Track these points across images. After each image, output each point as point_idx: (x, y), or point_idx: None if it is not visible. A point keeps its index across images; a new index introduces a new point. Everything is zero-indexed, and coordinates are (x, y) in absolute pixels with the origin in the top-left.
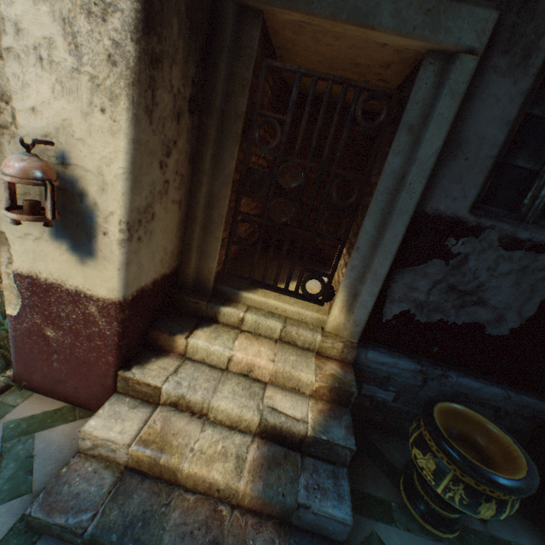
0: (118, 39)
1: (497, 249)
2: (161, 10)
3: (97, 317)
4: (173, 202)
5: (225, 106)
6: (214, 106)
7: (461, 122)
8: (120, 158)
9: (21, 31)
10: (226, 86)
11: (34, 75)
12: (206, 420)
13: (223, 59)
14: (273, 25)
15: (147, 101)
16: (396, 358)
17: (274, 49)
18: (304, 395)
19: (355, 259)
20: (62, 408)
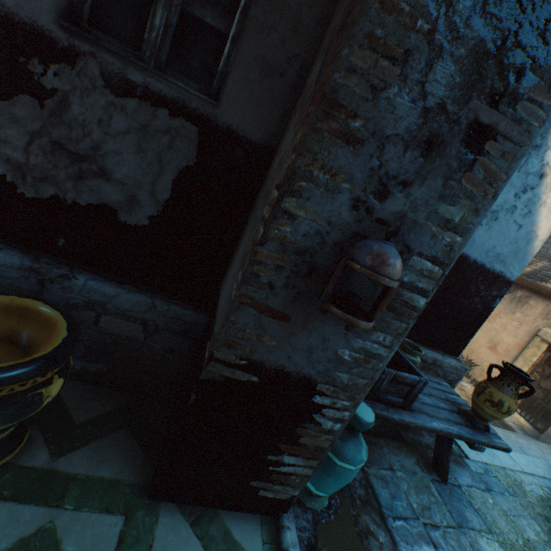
0: None
1: (106, 93)
2: None
3: None
4: None
5: None
6: None
7: None
8: None
9: None
10: None
11: None
12: None
13: None
14: None
15: None
16: None
17: None
18: None
19: None
20: None
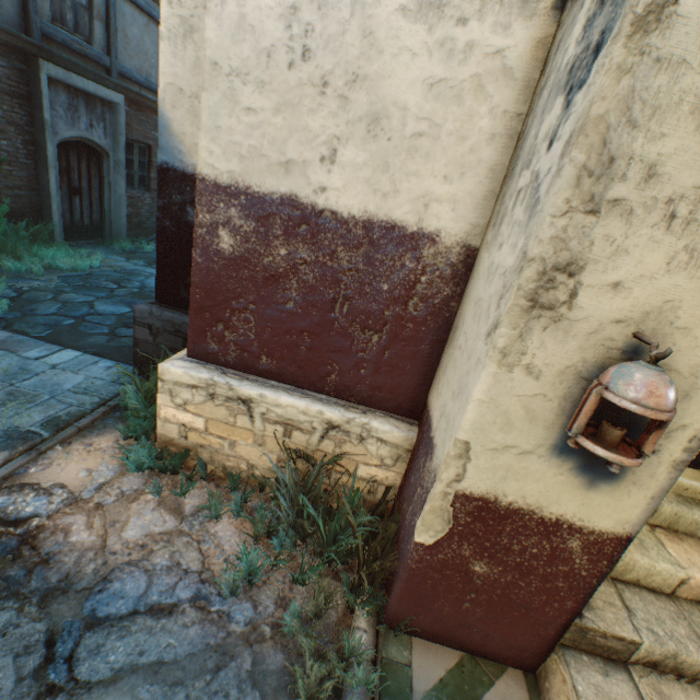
0: None
1: None
2: None
3: (574, 553)
4: None
5: None
6: None
7: None
8: None
9: (654, 177)
10: None
11: (643, 238)
12: (698, 685)
13: None
14: None
15: None
16: None
17: None
18: None
19: None
20: (461, 661)
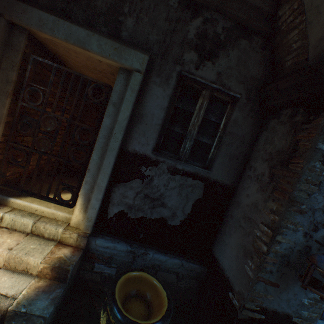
0: None
1: (168, 174)
2: None
3: None
4: None
5: (0, 74)
6: None
7: (142, 105)
8: None
9: None
10: (1, 63)
11: None
12: None
13: None
14: (40, 39)
15: None
16: (116, 243)
17: (55, 55)
18: (31, 275)
19: (88, 176)
20: None
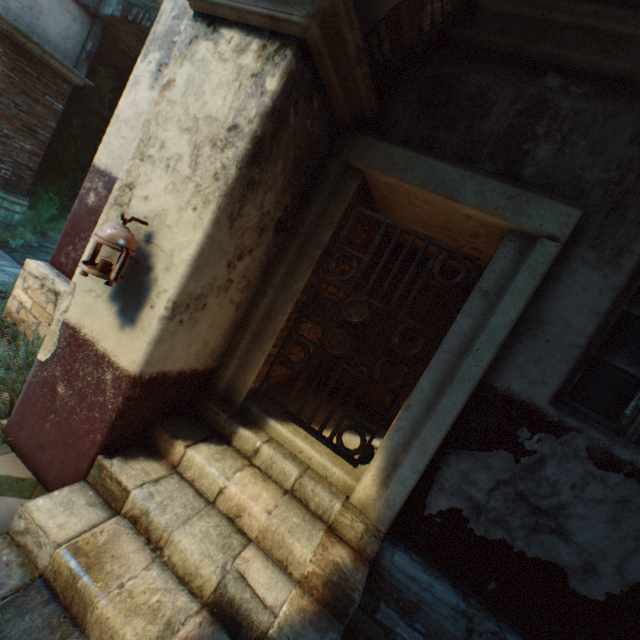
0: (227, 164)
1: (585, 462)
2: (269, 153)
3: (109, 385)
4: (231, 301)
5: (310, 234)
6: (300, 232)
7: (543, 301)
8: (192, 247)
9: (164, 148)
10: (316, 219)
11: (159, 175)
12: (159, 556)
13: (319, 198)
14: (373, 183)
15: (234, 211)
16: (433, 576)
17: (375, 202)
18: (291, 577)
19: (403, 418)
20: (27, 479)
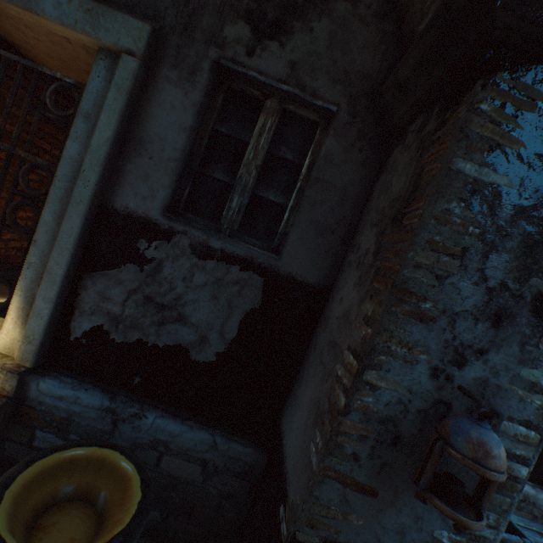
0: None
1: (191, 257)
2: None
3: None
4: None
5: None
6: None
7: (144, 121)
8: None
9: None
10: None
11: None
12: None
13: None
14: None
15: None
16: (82, 390)
17: (14, 47)
18: None
19: (33, 254)
20: None
